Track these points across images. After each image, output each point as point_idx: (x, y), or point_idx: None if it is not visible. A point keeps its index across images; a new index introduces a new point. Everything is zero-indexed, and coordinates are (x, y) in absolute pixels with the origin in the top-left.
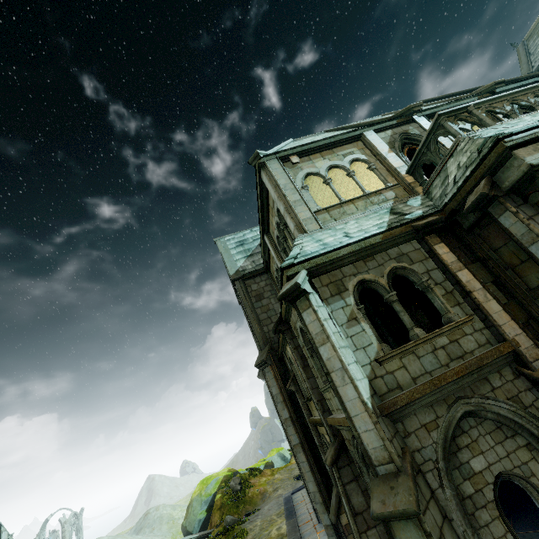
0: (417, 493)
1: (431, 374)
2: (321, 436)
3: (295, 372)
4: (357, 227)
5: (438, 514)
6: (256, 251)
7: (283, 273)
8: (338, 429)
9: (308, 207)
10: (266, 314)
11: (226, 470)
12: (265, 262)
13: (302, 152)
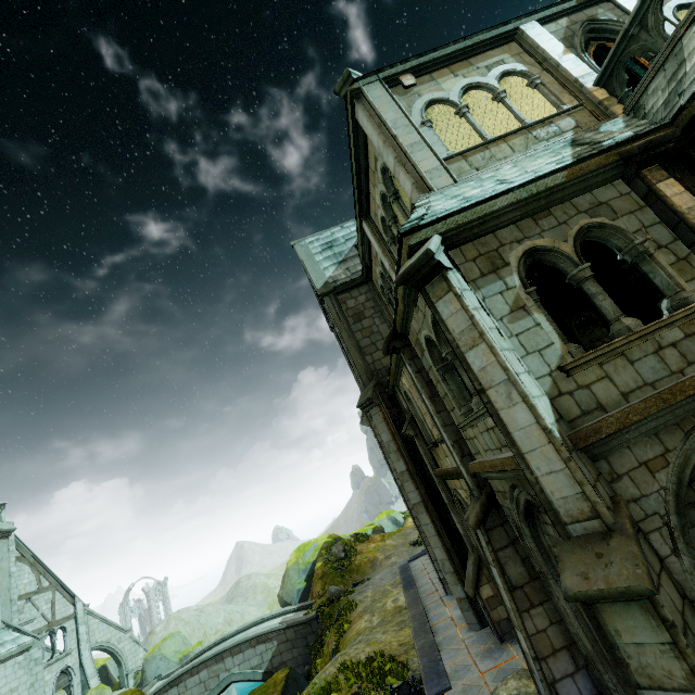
0: (646, 562)
1: (654, 386)
2: (452, 492)
3: (413, 411)
4: (518, 171)
5: (674, 592)
6: (350, 255)
7: (402, 243)
8: (484, 479)
9: (434, 152)
10: (369, 339)
11: (327, 536)
12: (365, 266)
13: (420, 68)
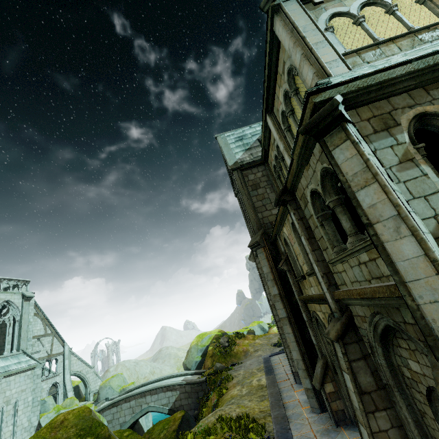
0: None
1: None
2: (312, 313)
3: (288, 253)
4: (409, 56)
5: None
6: (254, 145)
7: (307, 102)
8: (345, 305)
9: (334, 48)
10: (261, 202)
11: (217, 330)
12: (264, 151)
13: None
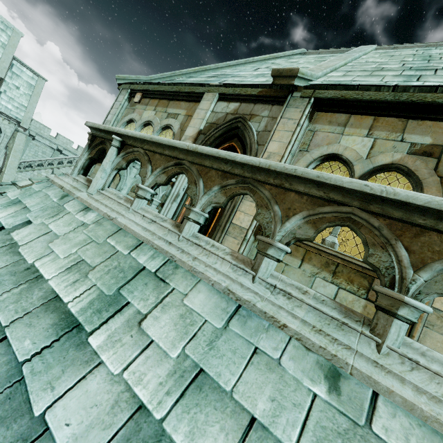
0: None
1: None
2: None
3: None
4: None
5: None
6: None
7: None
8: None
9: None
10: None
11: None
12: None
13: (147, 92)
